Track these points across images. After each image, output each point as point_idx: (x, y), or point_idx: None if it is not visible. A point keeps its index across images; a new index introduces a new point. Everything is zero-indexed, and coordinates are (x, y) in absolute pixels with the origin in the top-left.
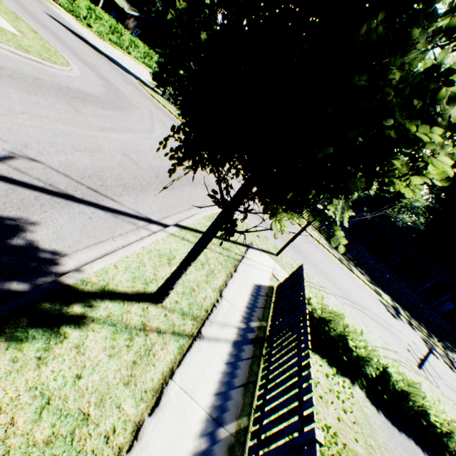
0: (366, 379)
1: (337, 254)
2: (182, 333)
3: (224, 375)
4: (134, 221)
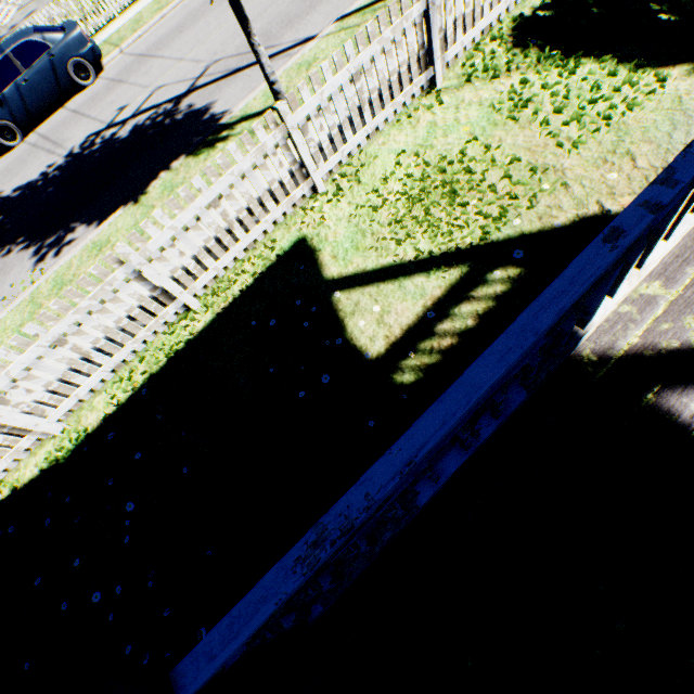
0: None
1: None
2: None
3: (327, 138)
4: (289, 54)
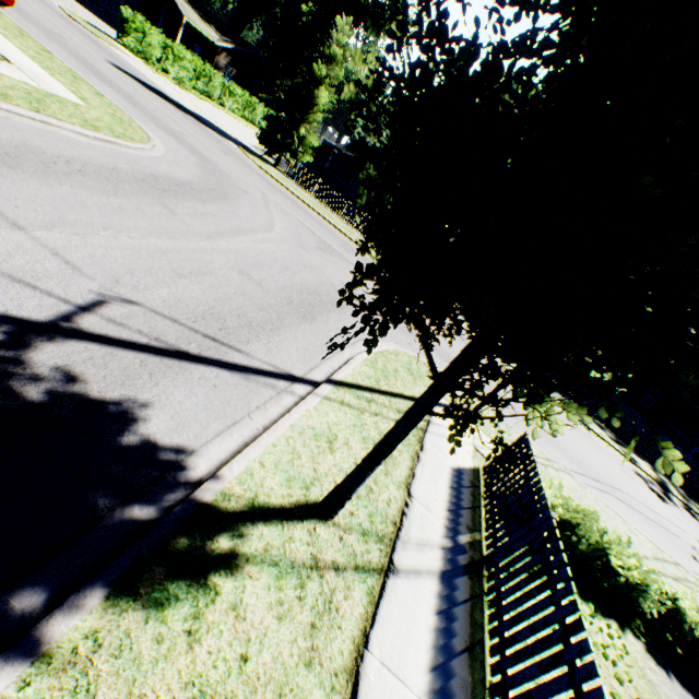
0: (642, 619)
1: (559, 397)
2: (367, 567)
3: (437, 635)
4: (271, 381)
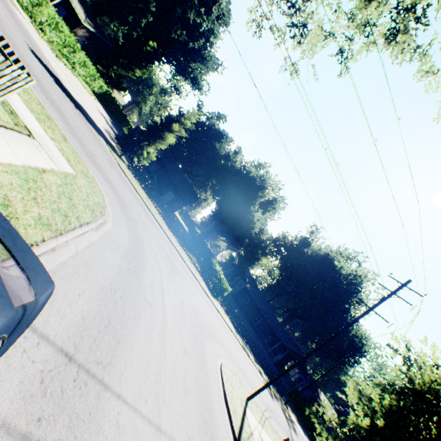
0: None
1: (240, 338)
2: None
3: None
4: None
